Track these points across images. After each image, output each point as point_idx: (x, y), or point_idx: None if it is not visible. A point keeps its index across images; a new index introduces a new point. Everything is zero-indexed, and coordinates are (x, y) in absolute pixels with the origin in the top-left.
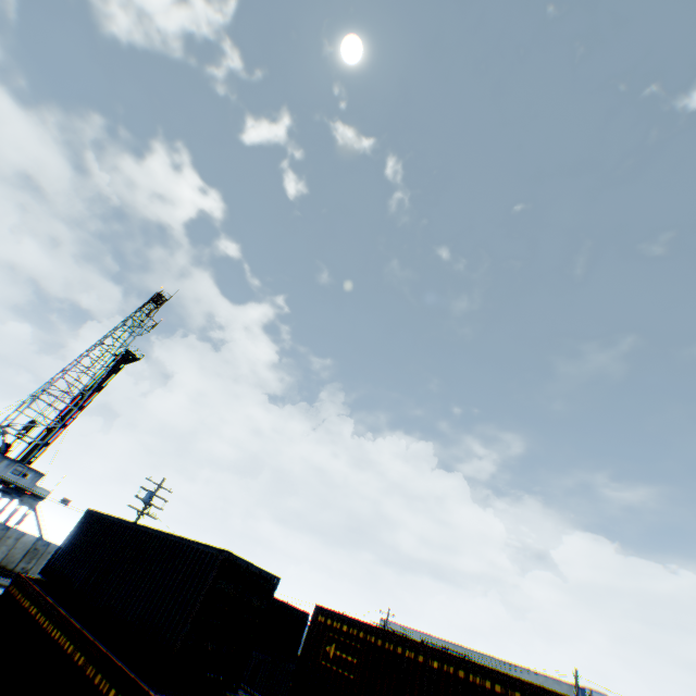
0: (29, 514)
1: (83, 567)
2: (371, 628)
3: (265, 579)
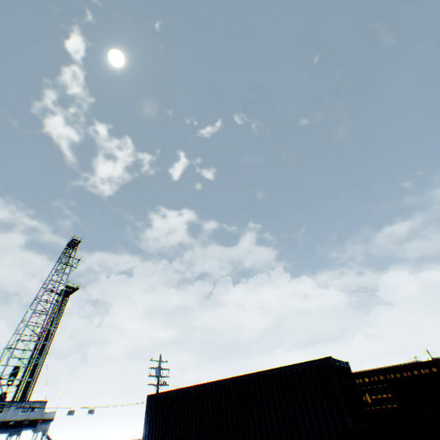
0: (46, 436)
1: (185, 435)
2: (385, 370)
3: (345, 366)
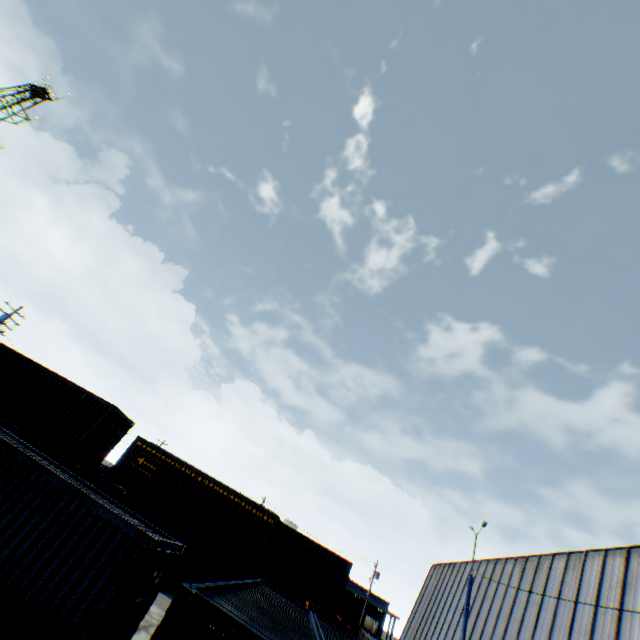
0: None
1: None
2: (171, 456)
3: (128, 422)
